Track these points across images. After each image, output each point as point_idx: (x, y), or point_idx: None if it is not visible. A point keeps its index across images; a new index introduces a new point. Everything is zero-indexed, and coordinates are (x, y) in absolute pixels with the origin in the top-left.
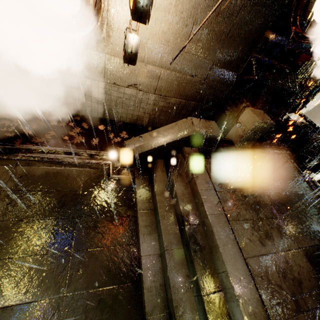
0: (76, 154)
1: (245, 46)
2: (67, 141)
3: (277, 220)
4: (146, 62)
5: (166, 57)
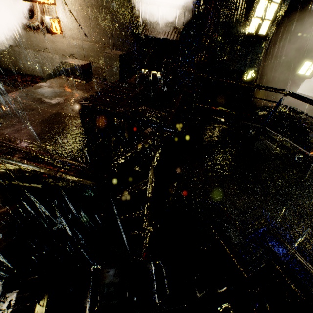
0: (23, 85)
1: (127, 15)
2: None
3: (67, 102)
4: (74, 38)
5: (83, 33)
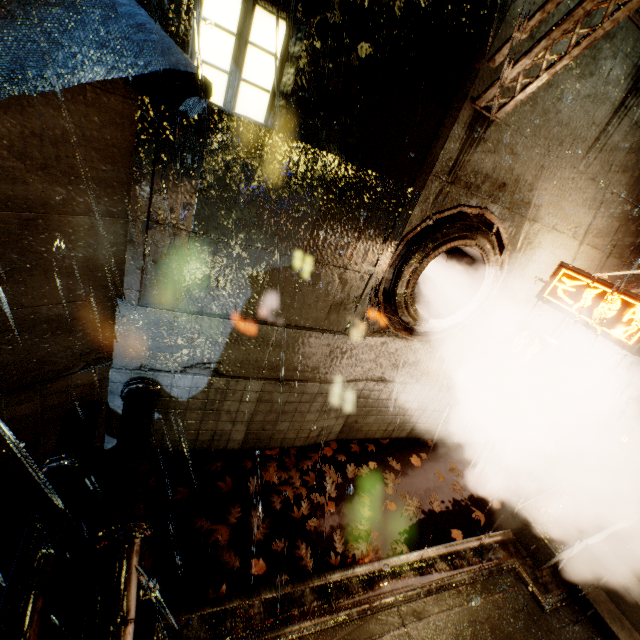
0: (459, 558)
1: None
2: (396, 515)
3: None
4: None
5: None
